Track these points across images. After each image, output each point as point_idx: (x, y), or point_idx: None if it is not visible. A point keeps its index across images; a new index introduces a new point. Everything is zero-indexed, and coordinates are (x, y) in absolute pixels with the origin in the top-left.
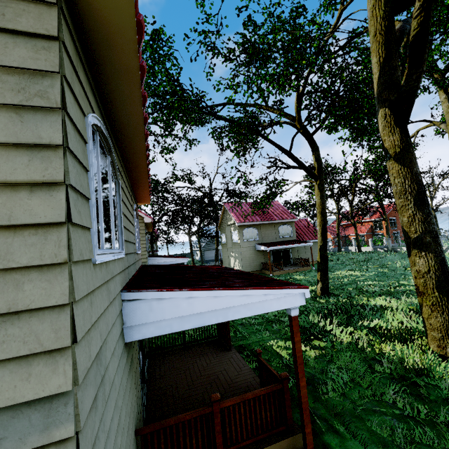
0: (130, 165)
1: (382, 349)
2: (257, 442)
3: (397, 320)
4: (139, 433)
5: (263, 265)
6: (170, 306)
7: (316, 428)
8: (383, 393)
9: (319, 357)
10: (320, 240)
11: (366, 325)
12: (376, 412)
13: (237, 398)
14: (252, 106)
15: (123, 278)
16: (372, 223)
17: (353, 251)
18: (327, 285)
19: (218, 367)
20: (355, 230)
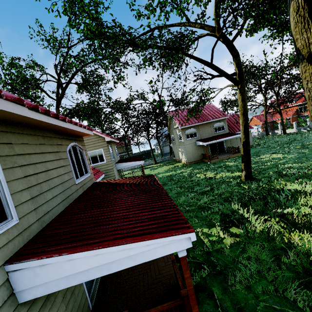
0: (31, 125)
1: (291, 238)
2: None
3: (309, 208)
4: None
5: (203, 156)
6: (53, 270)
7: None
8: (285, 290)
9: (234, 245)
10: (243, 138)
11: (280, 212)
12: (276, 310)
13: None
14: (176, 25)
15: (14, 245)
16: (297, 107)
17: (279, 134)
18: (250, 172)
19: None
20: (280, 116)
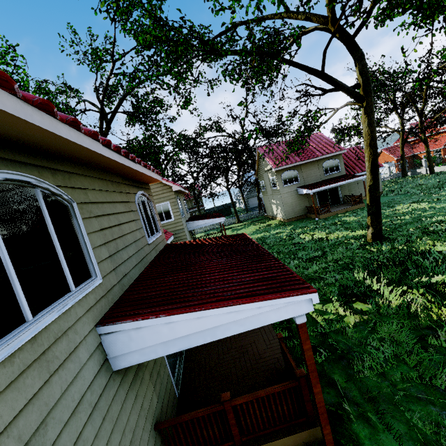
0: (100, 166)
1: (442, 314)
2: (275, 431)
3: None
4: (158, 428)
5: (308, 209)
6: (150, 334)
7: (344, 414)
8: (433, 376)
9: (360, 324)
10: (369, 179)
11: (425, 281)
12: (421, 400)
13: (249, 397)
14: (268, 18)
15: (101, 307)
16: None
17: (423, 174)
18: (379, 229)
19: (248, 339)
20: (426, 148)
